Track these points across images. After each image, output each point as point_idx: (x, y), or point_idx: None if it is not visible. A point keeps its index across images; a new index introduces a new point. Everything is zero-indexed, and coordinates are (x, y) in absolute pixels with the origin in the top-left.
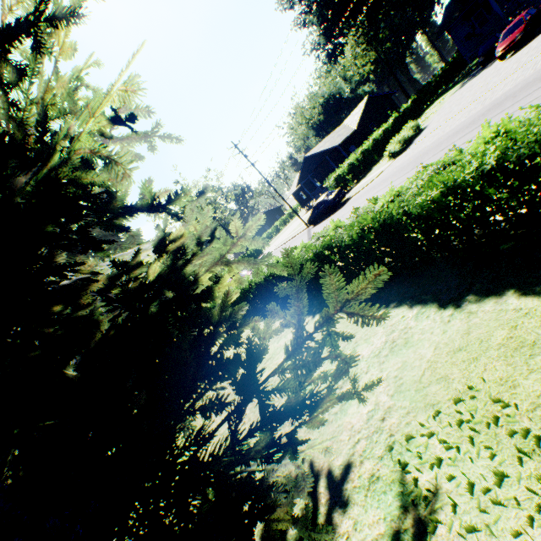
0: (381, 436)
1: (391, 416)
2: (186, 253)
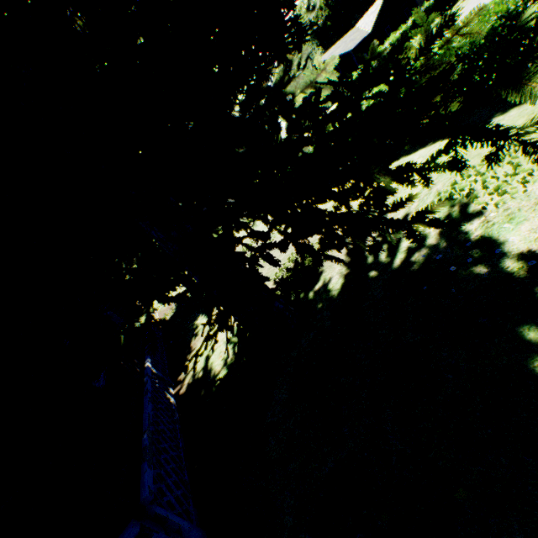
0: (430, 195)
1: (437, 185)
2: (291, 71)
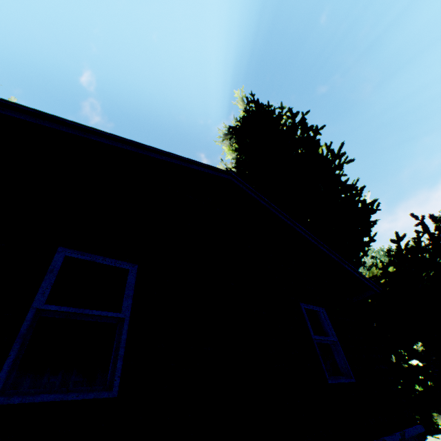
0: None
1: None
2: None
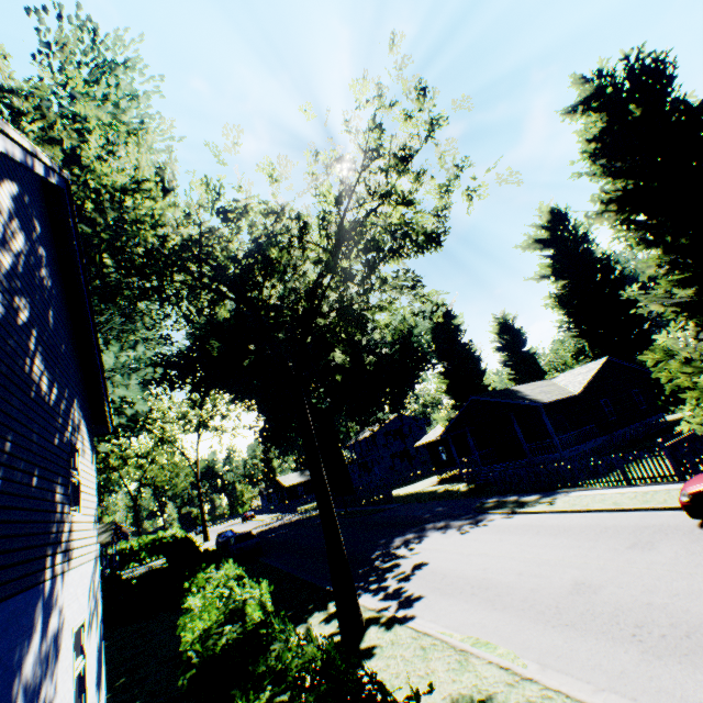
0: None
1: None
2: None
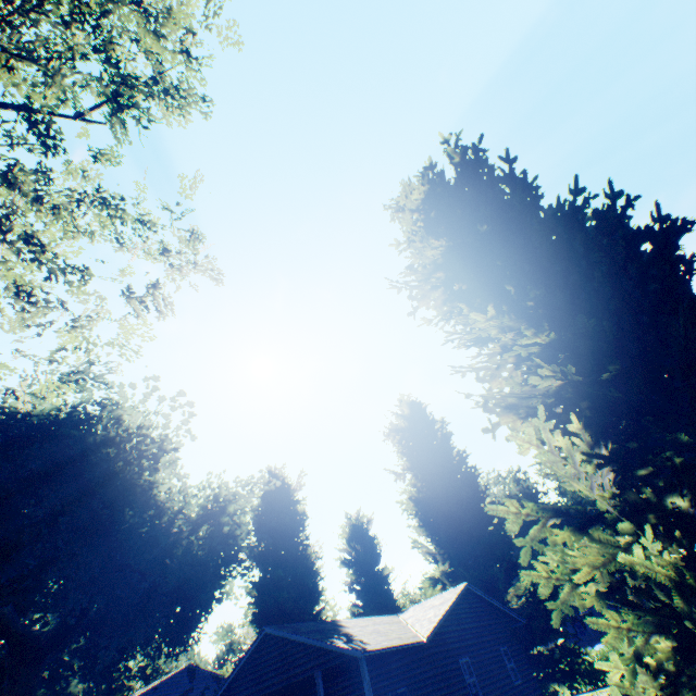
0: None
1: None
2: None
